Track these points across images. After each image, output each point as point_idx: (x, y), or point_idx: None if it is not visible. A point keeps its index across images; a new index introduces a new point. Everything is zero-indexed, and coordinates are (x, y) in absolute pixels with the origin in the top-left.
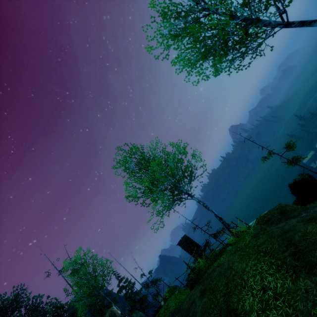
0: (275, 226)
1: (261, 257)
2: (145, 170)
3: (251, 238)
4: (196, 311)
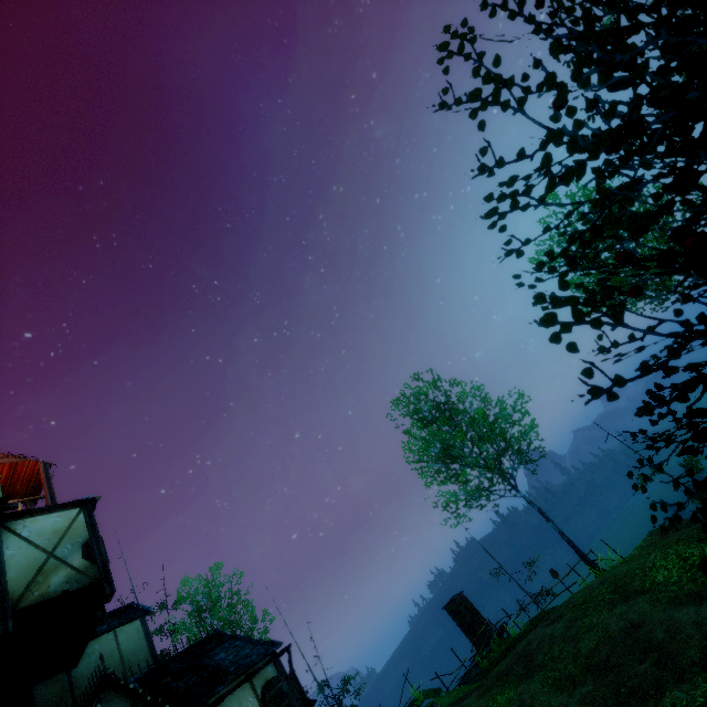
0: (685, 529)
1: (672, 545)
2: (443, 425)
3: (643, 548)
4: (549, 634)
